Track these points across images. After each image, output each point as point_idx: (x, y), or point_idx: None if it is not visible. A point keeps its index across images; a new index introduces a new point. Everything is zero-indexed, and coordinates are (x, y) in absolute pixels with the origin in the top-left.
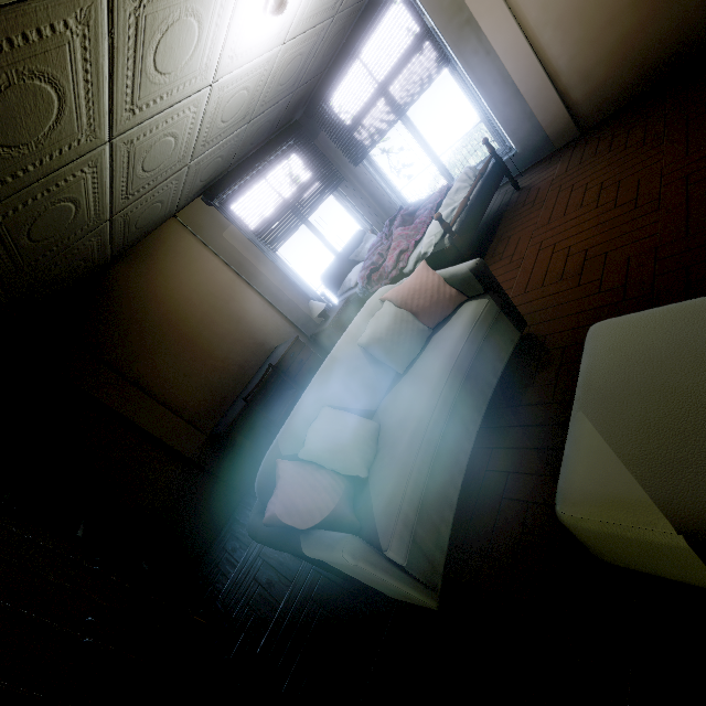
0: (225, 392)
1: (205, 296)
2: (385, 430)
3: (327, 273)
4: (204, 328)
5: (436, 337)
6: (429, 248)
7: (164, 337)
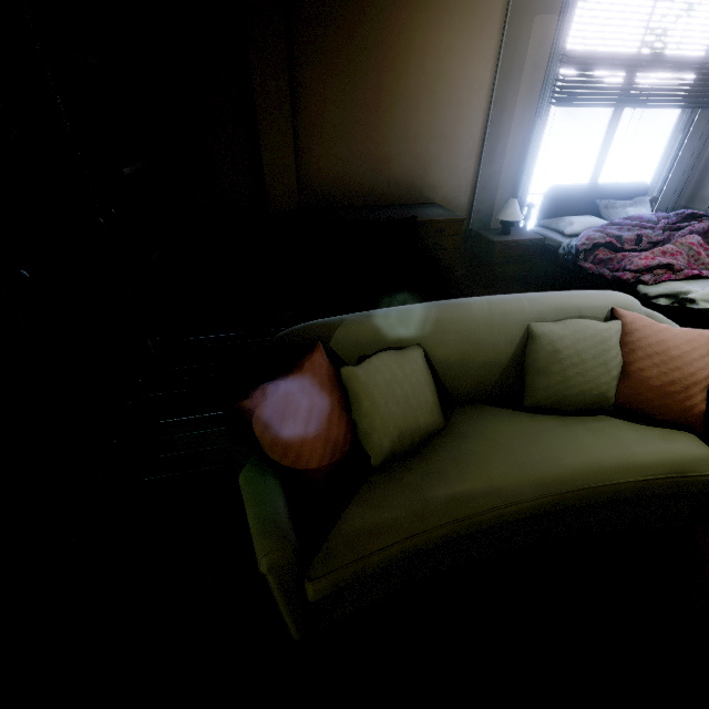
0: (352, 190)
1: (441, 70)
2: (443, 443)
3: (561, 189)
4: (403, 105)
5: (609, 421)
6: (705, 302)
7: (362, 68)
